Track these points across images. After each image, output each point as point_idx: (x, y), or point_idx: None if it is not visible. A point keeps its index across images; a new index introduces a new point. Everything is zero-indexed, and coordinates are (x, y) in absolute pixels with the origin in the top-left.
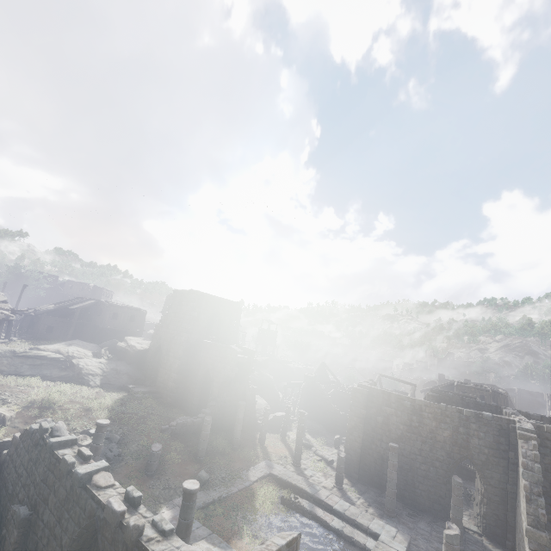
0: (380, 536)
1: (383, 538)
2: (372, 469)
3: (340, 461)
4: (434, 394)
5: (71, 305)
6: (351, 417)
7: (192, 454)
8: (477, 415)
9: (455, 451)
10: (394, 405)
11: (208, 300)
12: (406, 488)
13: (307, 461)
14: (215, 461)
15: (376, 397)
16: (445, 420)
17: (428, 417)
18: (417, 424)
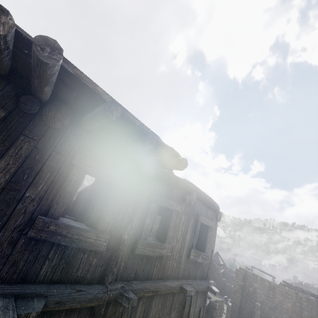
0: None
1: None
2: (245, 317)
3: (228, 307)
4: (284, 283)
5: None
6: (235, 284)
7: None
8: (306, 297)
9: (294, 316)
10: (259, 282)
11: None
12: None
13: None
14: None
15: (249, 276)
16: (288, 297)
17: (278, 293)
18: (272, 296)
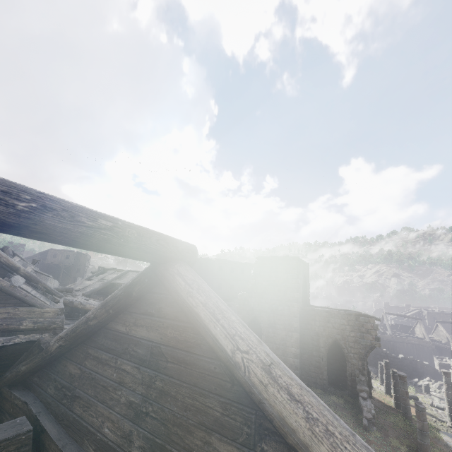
0: None
1: None
2: None
3: None
4: None
5: (115, 279)
6: None
7: (413, 450)
8: None
9: None
10: None
11: (301, 264)
12: None
13: (446, 418)
14: (432, 451)
15: None
16: None
17: None
18: None
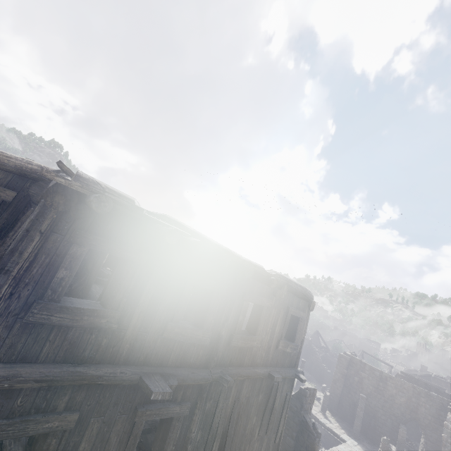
0: (347, 442)
1: (348, 443)
2: (347, 410)
3: (326, 396)
4: (402, 375)
5: None
6: (336, 372)
7: None
8: (426, 392)
9: (407, 412)
10: (367, 372)
11: None
12: (369, 428)
13: None
14: None
15: (355, 363)
16: (403, 390)
17: (390, 385)
18: (382, 388)
